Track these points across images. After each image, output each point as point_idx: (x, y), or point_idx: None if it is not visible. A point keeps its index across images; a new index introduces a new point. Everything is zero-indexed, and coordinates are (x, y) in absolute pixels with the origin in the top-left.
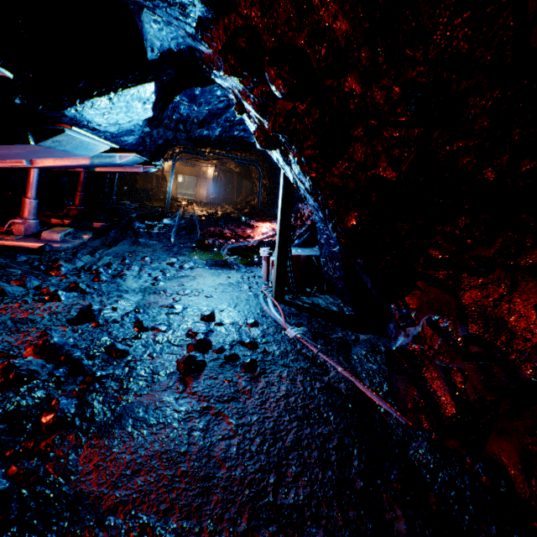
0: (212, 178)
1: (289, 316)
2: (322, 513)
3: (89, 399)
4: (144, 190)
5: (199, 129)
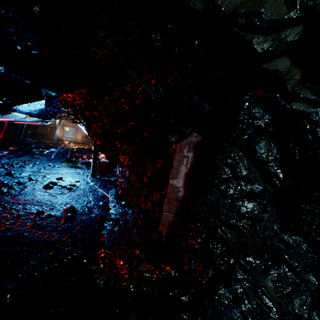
0: None
1: (95, 181)
2: (75, 208)
3: (10, 191)
4: (42, 133)
5: None
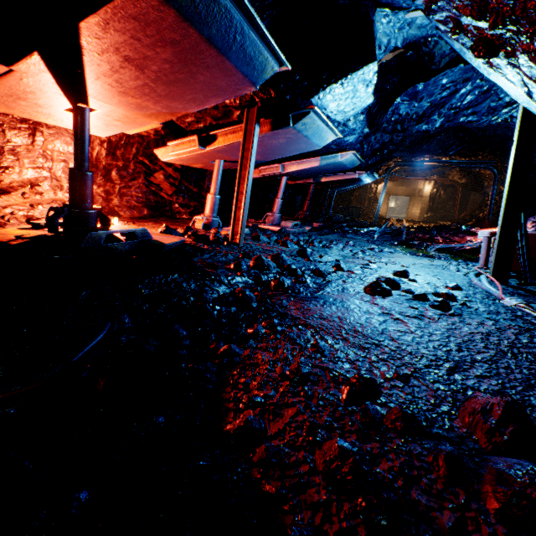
0: (428, 195)
1: (512, 294)
2: None
3: (297, 286)
4: (356, 208)
5: (417, 125)
